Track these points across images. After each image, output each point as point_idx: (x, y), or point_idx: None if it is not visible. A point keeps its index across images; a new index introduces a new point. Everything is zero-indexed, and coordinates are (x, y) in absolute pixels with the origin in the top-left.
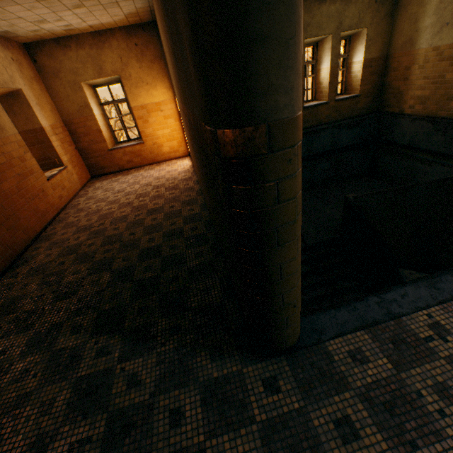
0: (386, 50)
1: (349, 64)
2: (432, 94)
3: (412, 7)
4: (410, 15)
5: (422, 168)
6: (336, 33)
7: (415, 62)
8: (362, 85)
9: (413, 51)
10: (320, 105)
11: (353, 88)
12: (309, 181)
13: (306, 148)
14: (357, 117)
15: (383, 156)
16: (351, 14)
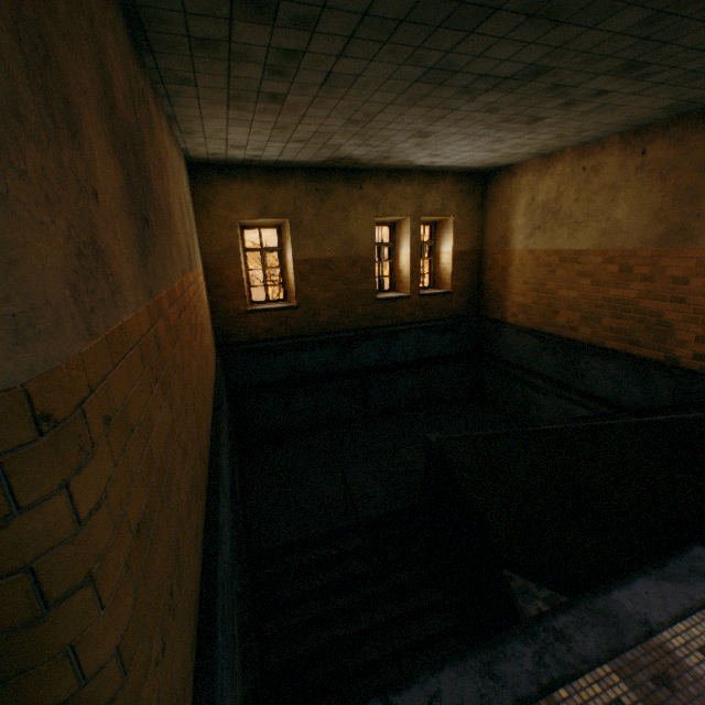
0: (480, 244)
1: (437, 253)
2: (534, 303)
3: (501, 203)
4: (500, 212)
5: (537, 397)
6: (416, 216)
7: (511, 263)
8: (454, 281)
9: (508, 250)
10: (399, 298)
11: (443, 283)
12: (387, 403)
13: (380, 355)
14: (450, 318)
15: (488, 375)
16: (433, 199)
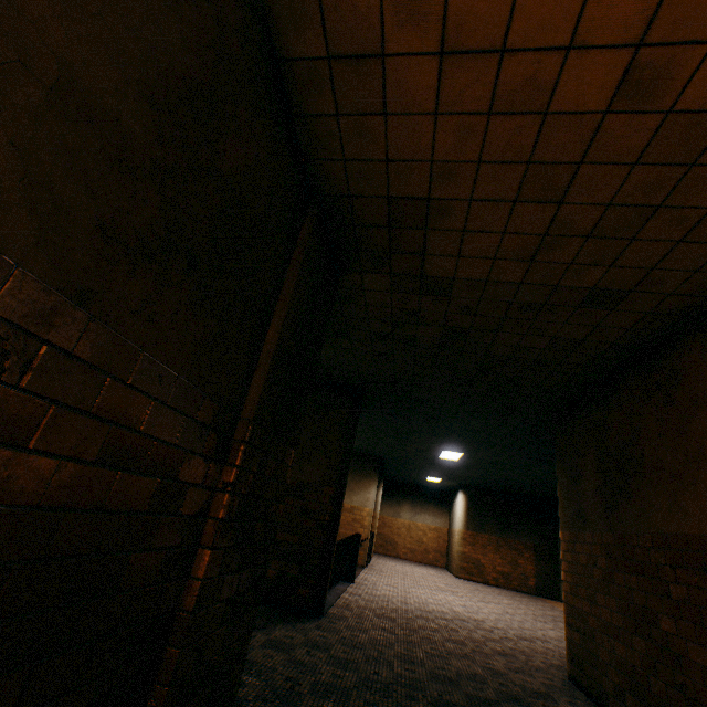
0: None
1: None
2: None
3: None
4: None
5: None
6: None
7: None
8: None
9: None
10: None
11: None
12: None
13: None
14: None
15: None
16: None
